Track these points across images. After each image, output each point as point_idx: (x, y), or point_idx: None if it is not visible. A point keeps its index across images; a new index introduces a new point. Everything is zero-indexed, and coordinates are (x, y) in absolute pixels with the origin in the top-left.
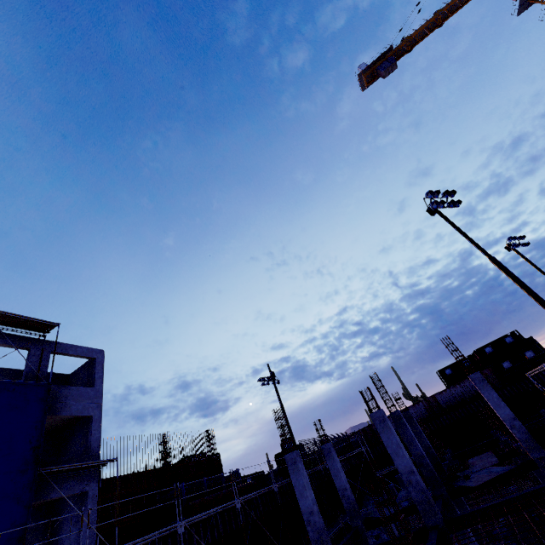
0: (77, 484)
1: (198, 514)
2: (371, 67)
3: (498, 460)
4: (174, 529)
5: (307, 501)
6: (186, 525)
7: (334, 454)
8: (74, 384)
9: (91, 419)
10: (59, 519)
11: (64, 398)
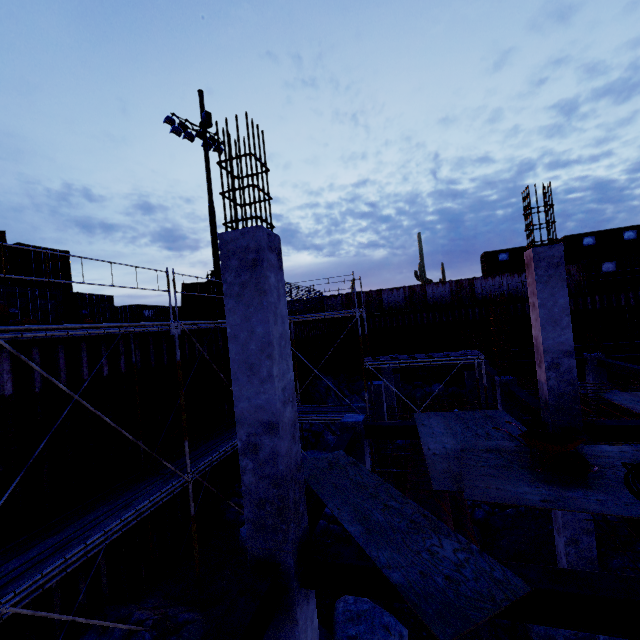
0: None
1: None
2: None
3: None
4: None
5: None
6: None
7: (272, 281)
8: None
9: None
10: None
11: None
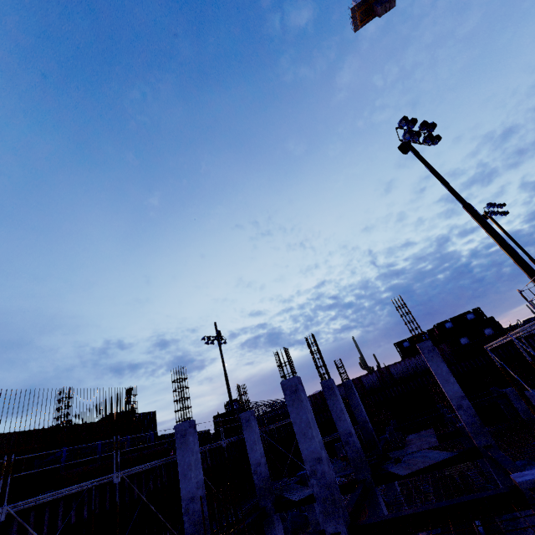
0: None
1: (40, 495)
2: (367, 2)
3: (438, 440)
4: None
5: (190, 484)
6: (11, 512)
7: (253, 423)
8: None
9: None
10: None
11: None
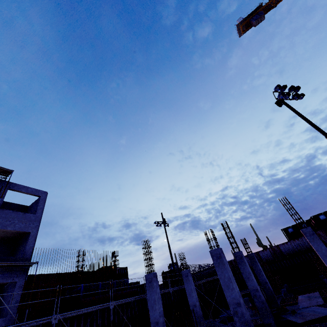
0: (9, 276)
1: (74, 310)
2: (246, 19)
3: (324, 300)
4: (49, 320)
5: (155, 313)
6: (60, 318)
7: (190, 278)
8: (29, 212)
9: (29, 234)
10: (2, 297)
11: (12, 218)
